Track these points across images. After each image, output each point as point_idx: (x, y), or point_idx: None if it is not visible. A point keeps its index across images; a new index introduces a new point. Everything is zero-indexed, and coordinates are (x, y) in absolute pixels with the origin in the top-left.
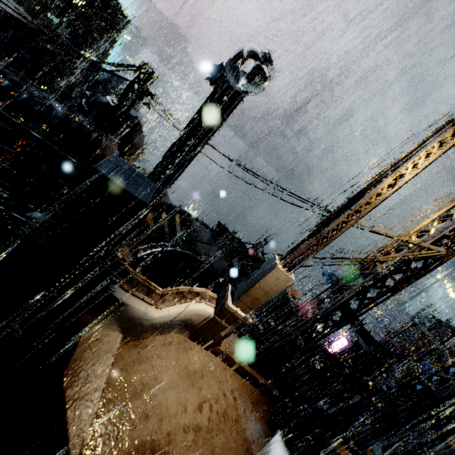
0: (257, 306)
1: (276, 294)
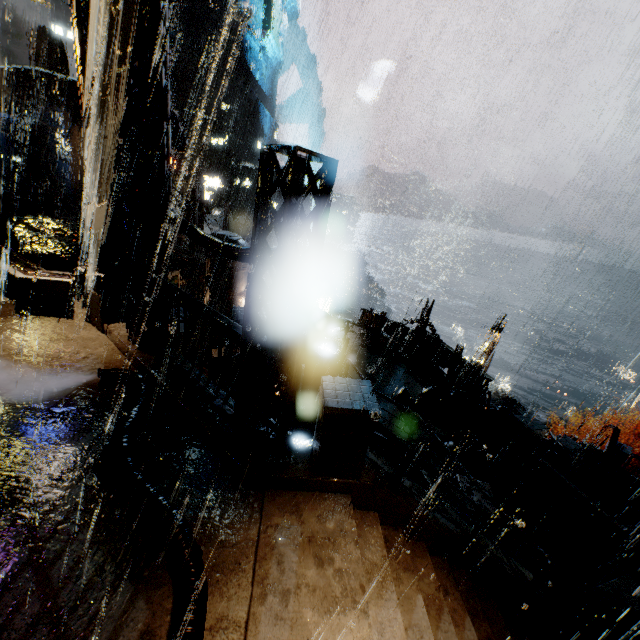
0: (95, 258)
1: (94, 234)
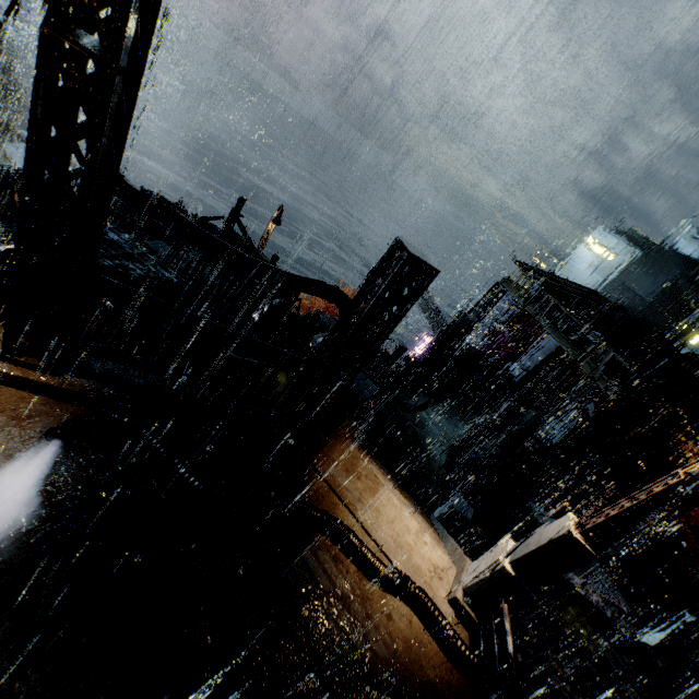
0: None
1: None
